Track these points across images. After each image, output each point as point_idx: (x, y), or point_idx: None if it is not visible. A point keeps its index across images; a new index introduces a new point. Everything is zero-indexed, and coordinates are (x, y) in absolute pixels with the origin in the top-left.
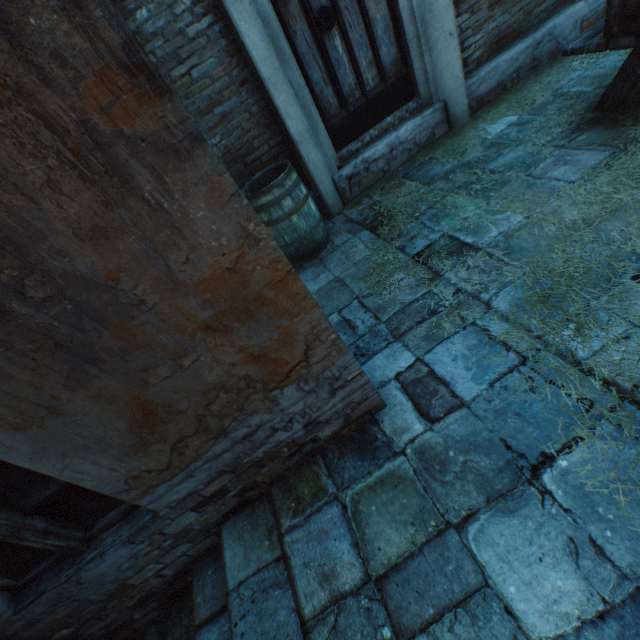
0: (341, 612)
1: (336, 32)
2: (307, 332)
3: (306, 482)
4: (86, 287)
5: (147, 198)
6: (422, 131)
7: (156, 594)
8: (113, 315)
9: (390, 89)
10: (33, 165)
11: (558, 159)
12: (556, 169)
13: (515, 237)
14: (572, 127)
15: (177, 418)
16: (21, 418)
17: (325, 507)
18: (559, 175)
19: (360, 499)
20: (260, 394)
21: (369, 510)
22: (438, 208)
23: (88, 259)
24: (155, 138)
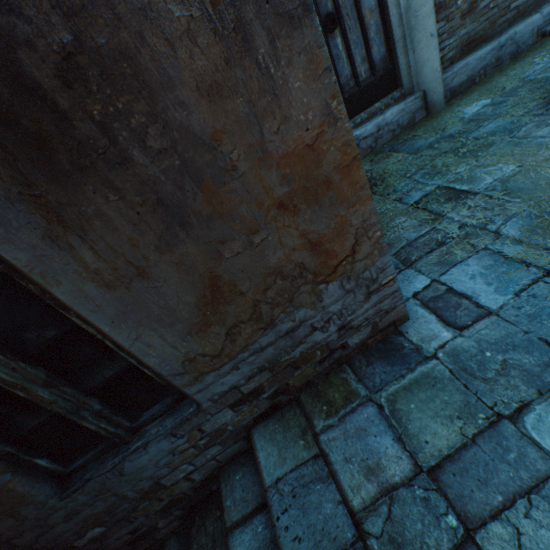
0: (394, 503)
1: (338, 33)
2: (358, 225)
3: (335, 388)
4: (194, 144)
5: (259, 61)
6: (404, 115)
7: (181, 501)
8: (209, 178)
9: (378, 80)
10: (180, 12)
11: (539, 123)
12: (539, 130)
13: (511, 181)
14: (546, 100)
15: (237, 300)
16: (114, 276)
17: (359, 408)
18: (543, 134)
19: (396, 399)
20: (309, 286)
21: (408, 408)
22: (428, 168)
23: (201, 115)
24: (277, 2)
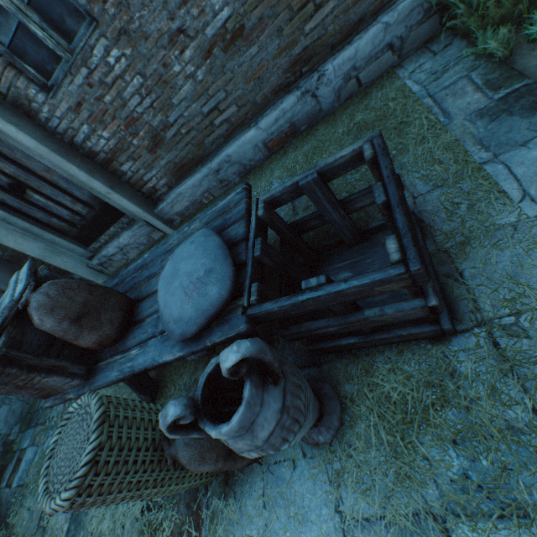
0: None
1: (31, 192)
2: None
3: None
4: None
5: None
6: (139, 237)
7: None
8: None
9: (101, 212)
10: None
11: None
12: None
13: None
14: None
15: None
16: None
17: None
18: None
19: None
20: None
21: None
22: None
23: None
24: None
